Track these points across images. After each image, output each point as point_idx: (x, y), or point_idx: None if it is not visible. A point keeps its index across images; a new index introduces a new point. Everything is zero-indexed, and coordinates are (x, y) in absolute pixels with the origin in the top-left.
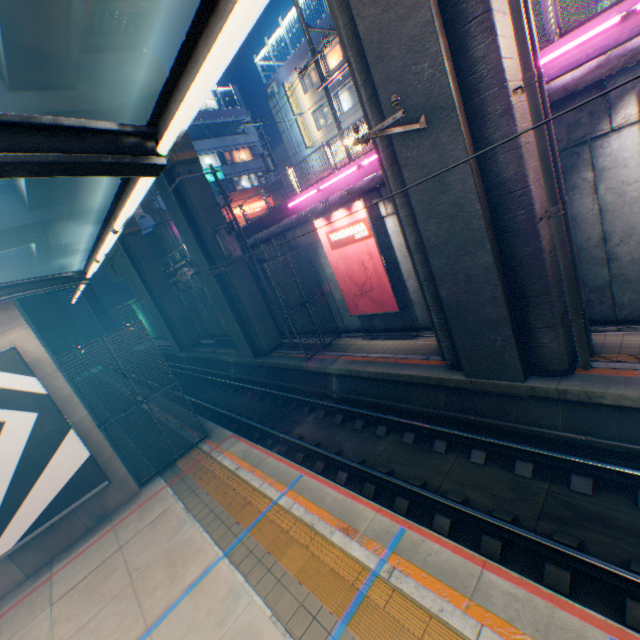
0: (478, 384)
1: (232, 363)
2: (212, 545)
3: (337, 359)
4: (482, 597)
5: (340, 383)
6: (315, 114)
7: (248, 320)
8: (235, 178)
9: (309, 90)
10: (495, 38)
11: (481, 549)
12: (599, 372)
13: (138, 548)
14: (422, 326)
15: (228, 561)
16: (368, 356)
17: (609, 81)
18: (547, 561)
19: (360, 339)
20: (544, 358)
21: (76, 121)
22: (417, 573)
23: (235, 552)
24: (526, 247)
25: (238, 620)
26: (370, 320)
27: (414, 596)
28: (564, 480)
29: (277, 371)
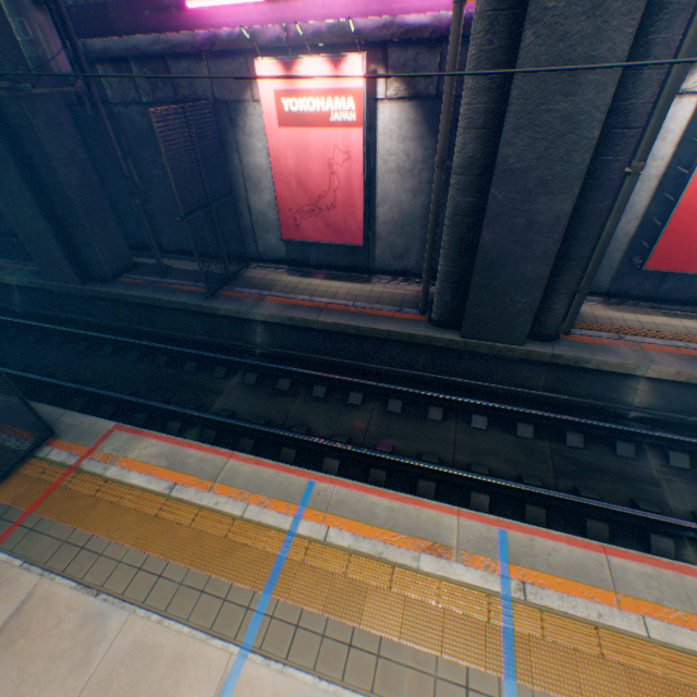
0: (473, 346)
1: (16, 287)
2: (206, 642)
3: (264, 301)
4: (624, 586)
5: (271, 335)
6: None
7: (71, 214)
8: None
9: None
10: None
11: (527, 519)
12: (579, 339)
13: None
14: (378, 269)
15: (261, 659)
16: (314, 301)
17: None
18: (587, 517)
19: (286, 274)
20: (546, 323)
21: None
22: (551, 581)
23: (266, 638)
24: (600, 203)
25: None
26: (304, 250)
27: (565, 610)
28: (558, 437)
29: (139, 309)
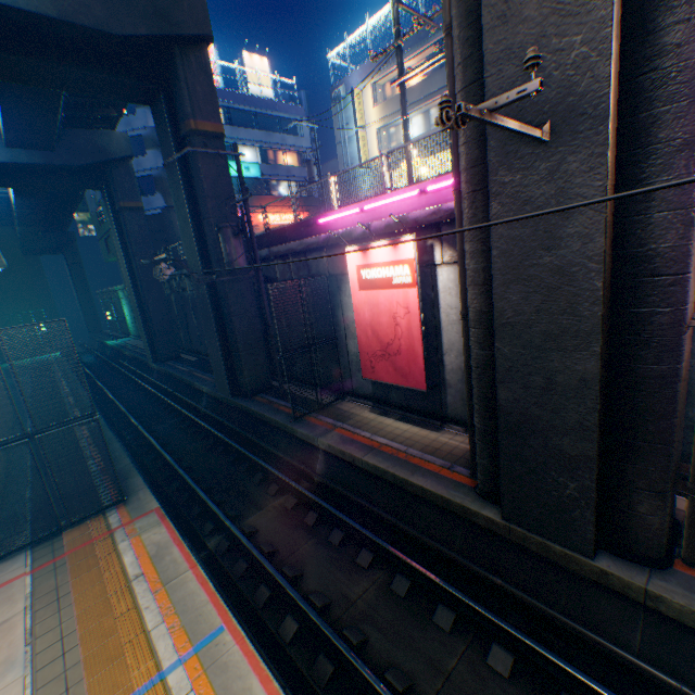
0: (519, 535)
1: (206, 394)
2: None
3: (331, 430)
4: None
5: (327, 464)
6: (380, 132)
7: (235, 348)
8: (273, 180)
9: (380, 103)
10: None
11: None
12: None
13: None
14: (451, 417)
15: None
16: (372, 438)
17: None
18: None
19: (367, 409)
20: (632, 532)
21: None
22: None
23: None
24: (656, 364)
25: None
26: (386, 389)
27: None
28: None
29: (254, 421)
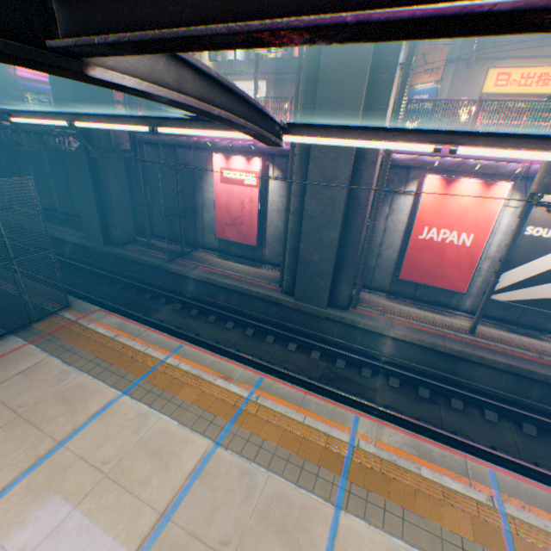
0: (300, 306)
1: (70, 243)
2: (109, 388)
3: (197, 267)
4: (306, 405)
5: (196, 286)
6: None
7: (111, 209)
8: None
9: None
10: (385, 122)
11: None
12: (360, 311)
13: (14, 392)
14: (266, 261)
15: (130, 397)
16: (225, 272)
17: (412, 169)
18: (324, 395)
19: (216, 257)
20: (339, 298)
21: (272, 114)
22: (273, 397)
23: (135, 392)
24: (355, 237)
25: (152, 429)
26: (228, 245)
27: (272, 407)
28: (333, 361)
29: (130, 263)
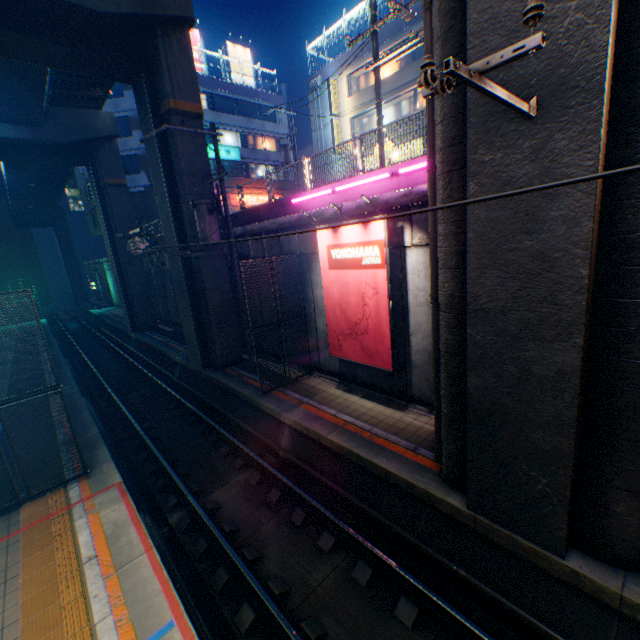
0: (485, 526)
1: (179, 364)
2: None
3: (298, 406)
4: None
5: (292, 439)
6: (353, 121)
7: (208, 322)
8: (252, 164)
9: (354, 94)
10: None
11: None
12: None
13: None
14: (415, 396)
15: None
16: (337, 416)
17: None
18: None
19: (334, 386)
20: (606, 532)
21: None
22: None
23: None
24: None
25: None
26: (352, 367)
27: None
28: None
29: (224, 393)
